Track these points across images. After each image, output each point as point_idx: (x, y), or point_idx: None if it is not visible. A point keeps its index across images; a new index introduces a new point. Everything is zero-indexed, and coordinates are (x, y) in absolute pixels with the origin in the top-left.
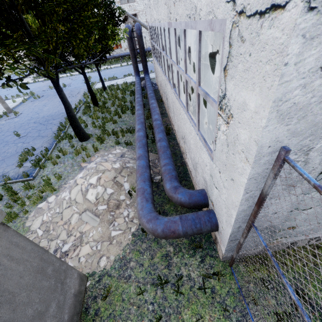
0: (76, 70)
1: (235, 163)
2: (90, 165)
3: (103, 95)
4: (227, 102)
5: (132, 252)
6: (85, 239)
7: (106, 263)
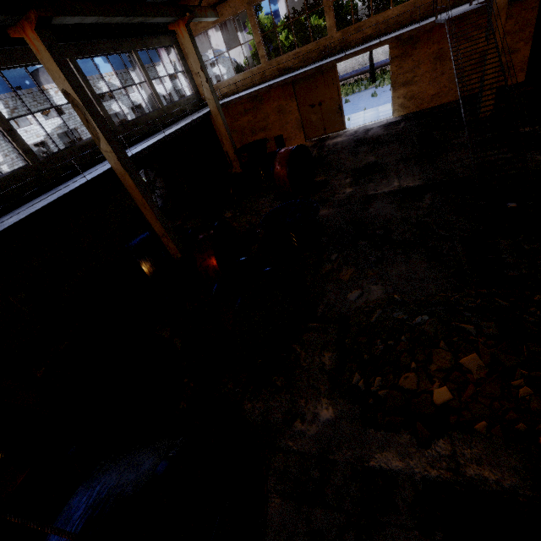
0: None
1: None
2: None
3: None
4: None
5: None
6: None
7: None
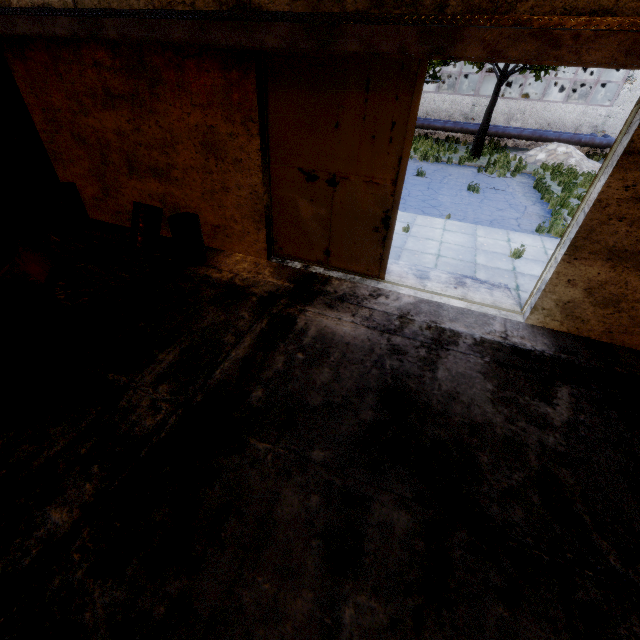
0: None
1: (635, 94)
2: (554, 146)
3: None
4: (633, 77)
5: None
6: None
7: None
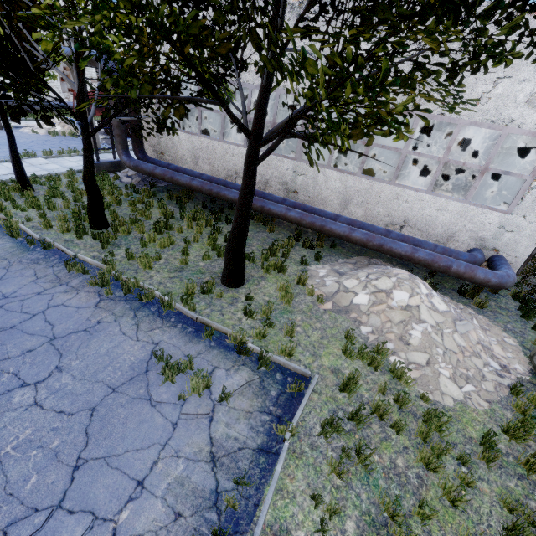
0: (84, 129)
1: None
2: (389, 282)
3: (67, 199)
4: None
5: (497, 322)
6: (486, 343)
7: (511, 340)
